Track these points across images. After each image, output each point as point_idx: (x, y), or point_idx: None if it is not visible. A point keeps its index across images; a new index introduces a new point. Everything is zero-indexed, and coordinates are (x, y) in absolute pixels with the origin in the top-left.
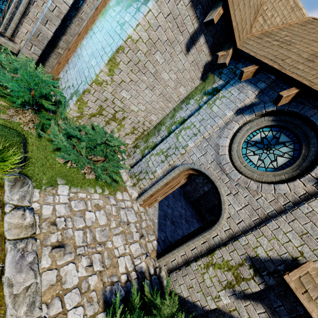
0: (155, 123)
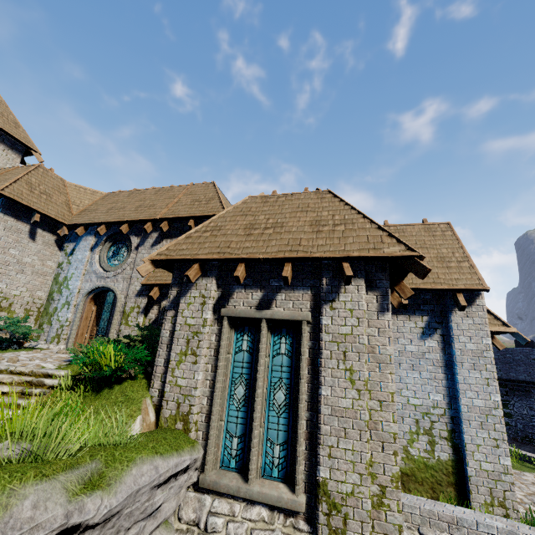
0: (46, 297)
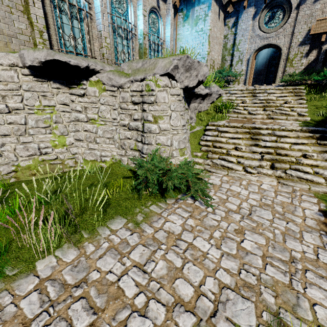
0: (221, 60)
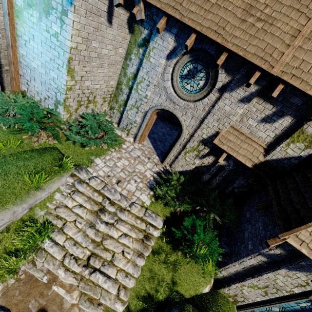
0: (115, 85)
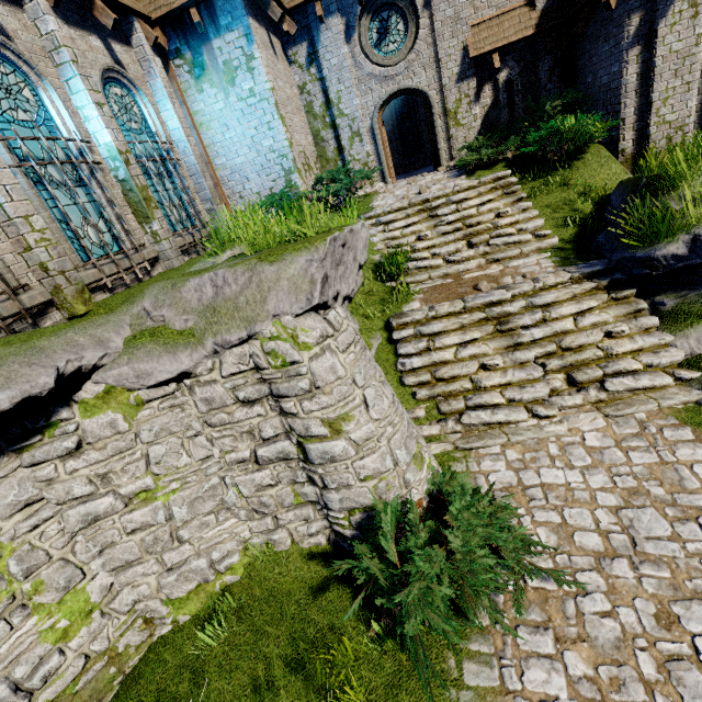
0: (313, 142)
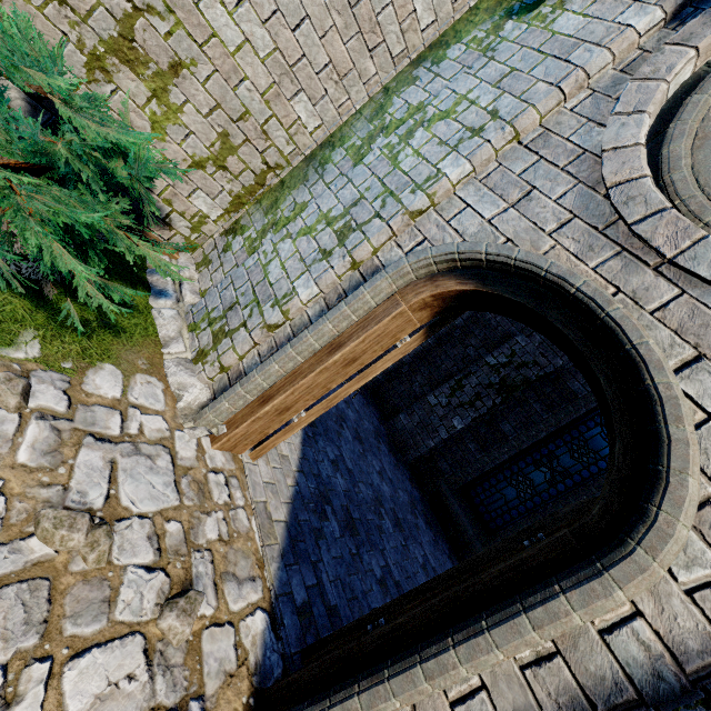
0: (312, 145)
